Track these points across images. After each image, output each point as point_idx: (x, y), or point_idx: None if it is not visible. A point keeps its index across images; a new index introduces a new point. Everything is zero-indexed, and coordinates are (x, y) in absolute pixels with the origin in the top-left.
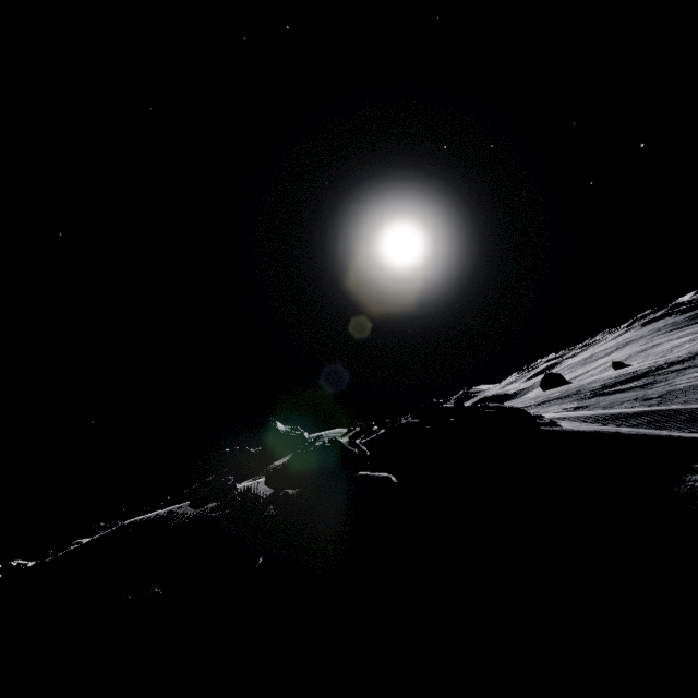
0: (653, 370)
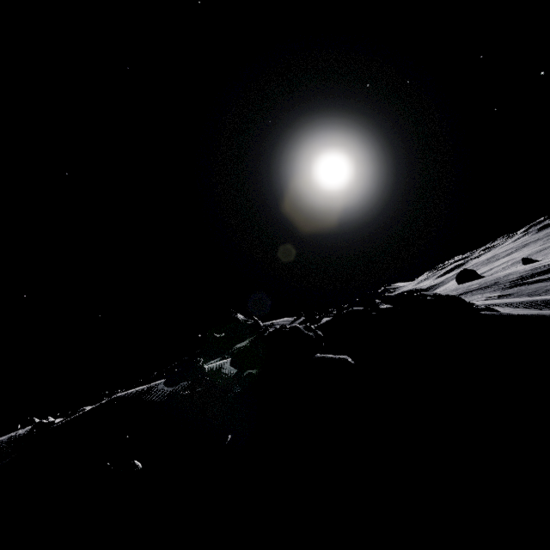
0: None
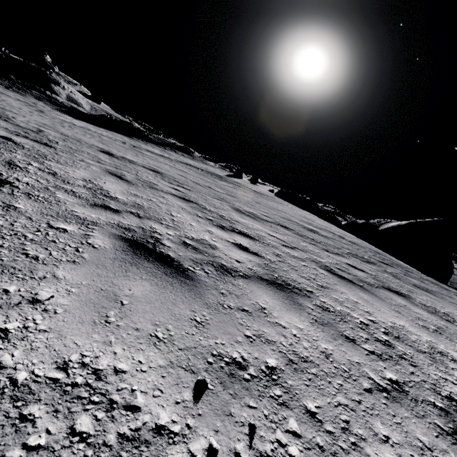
0: None
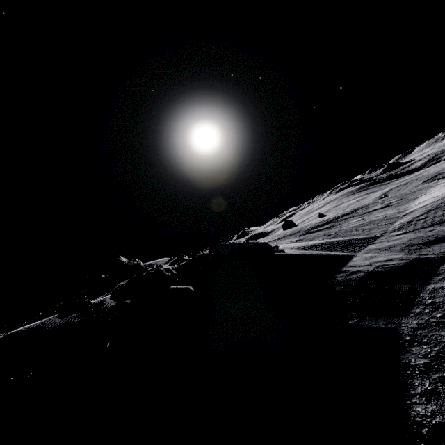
0: (335, 219)
